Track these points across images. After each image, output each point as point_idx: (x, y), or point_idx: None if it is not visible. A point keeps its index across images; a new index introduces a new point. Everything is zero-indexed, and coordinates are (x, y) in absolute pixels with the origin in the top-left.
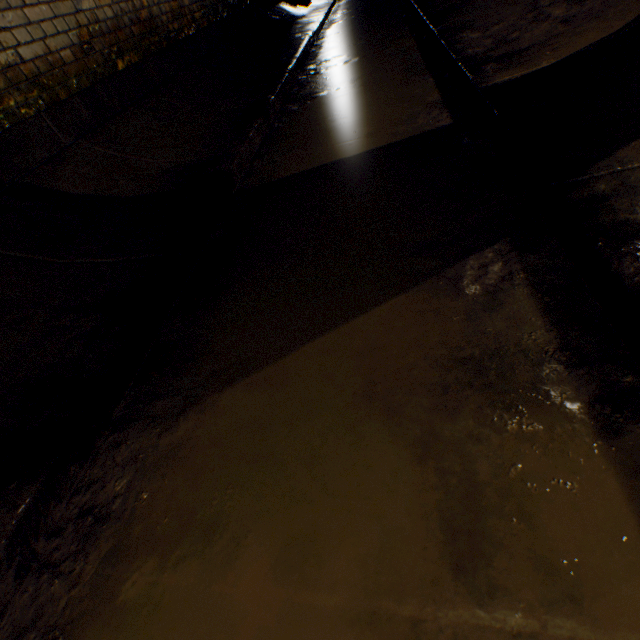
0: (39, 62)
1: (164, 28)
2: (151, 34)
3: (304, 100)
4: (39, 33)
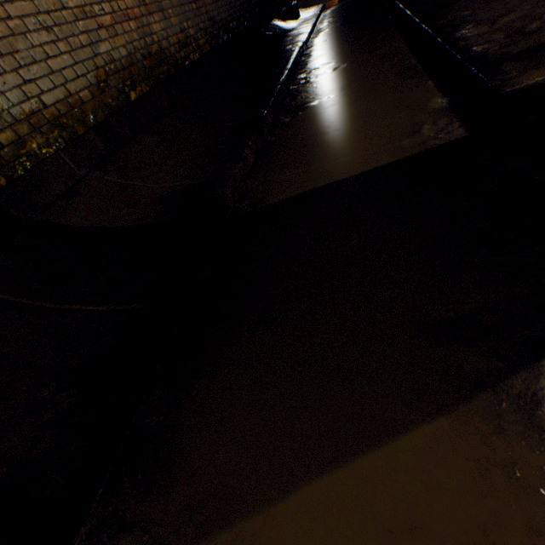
0: (60, 105)
1: (172, 57)
2: (160, 64)
3: (295, 111)
4: (60, 80)
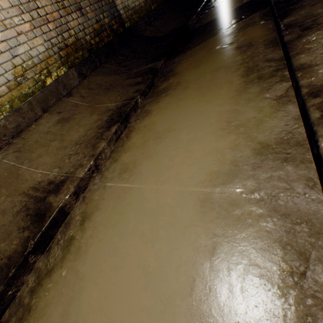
0: (138, 6)
1: None
2: None
3: (210, 9)
4: None
